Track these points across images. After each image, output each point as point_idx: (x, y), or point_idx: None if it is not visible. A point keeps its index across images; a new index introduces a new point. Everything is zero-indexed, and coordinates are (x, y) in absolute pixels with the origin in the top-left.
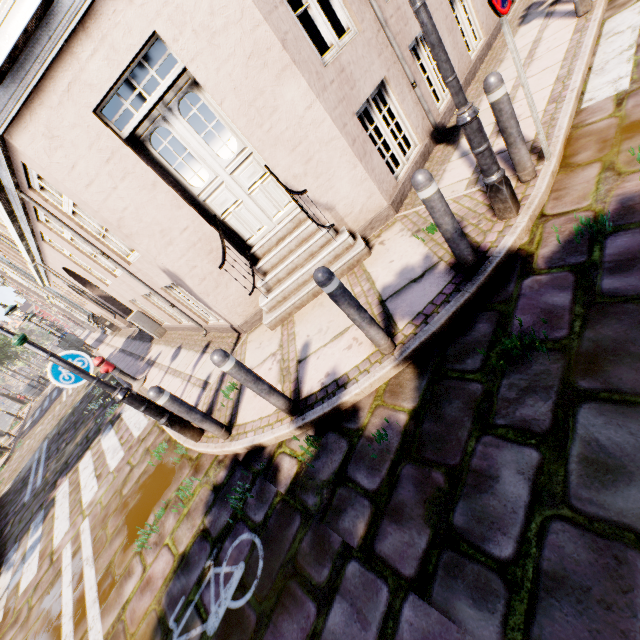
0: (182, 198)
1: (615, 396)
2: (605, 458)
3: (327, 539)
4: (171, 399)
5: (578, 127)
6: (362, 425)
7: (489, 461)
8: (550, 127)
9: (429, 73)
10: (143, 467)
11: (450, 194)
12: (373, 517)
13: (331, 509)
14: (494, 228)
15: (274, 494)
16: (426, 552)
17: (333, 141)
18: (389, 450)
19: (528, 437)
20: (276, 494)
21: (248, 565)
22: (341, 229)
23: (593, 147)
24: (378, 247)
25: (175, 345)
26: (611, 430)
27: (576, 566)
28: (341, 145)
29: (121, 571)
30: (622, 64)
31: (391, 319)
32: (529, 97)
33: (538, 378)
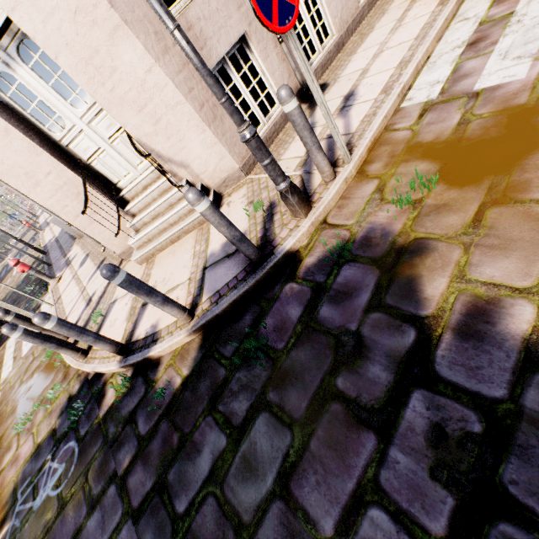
0: (39, 146)
1: (280, 413)
2: (253, 460)
3: (108, 463)
4: (24, 334)
5: (388, 130)
6: (157, 378)
7: (203, 437)
8: (368, 123)
9: (306, 22)
10: (39, 361)
11: (284, 170)
12: (135, 456)
13: (118, 441)
14: (289, 224)
15: (96, 416)
16: (148, 493)
17: (179, 105)
18: (162, 406)
19: (227, 427)
20: (97, 416)
21: (66, 467)
22: (197, 185)
23: (384, 159)
24: (225, 207)
25: (86, 251)
26: (265, 439)
27: (206, 531)
28: (187, 110)
29: (6, 444)
30: (447, 64)
31: (202, 289)
32: (324, 110)
33: (253, 379)
